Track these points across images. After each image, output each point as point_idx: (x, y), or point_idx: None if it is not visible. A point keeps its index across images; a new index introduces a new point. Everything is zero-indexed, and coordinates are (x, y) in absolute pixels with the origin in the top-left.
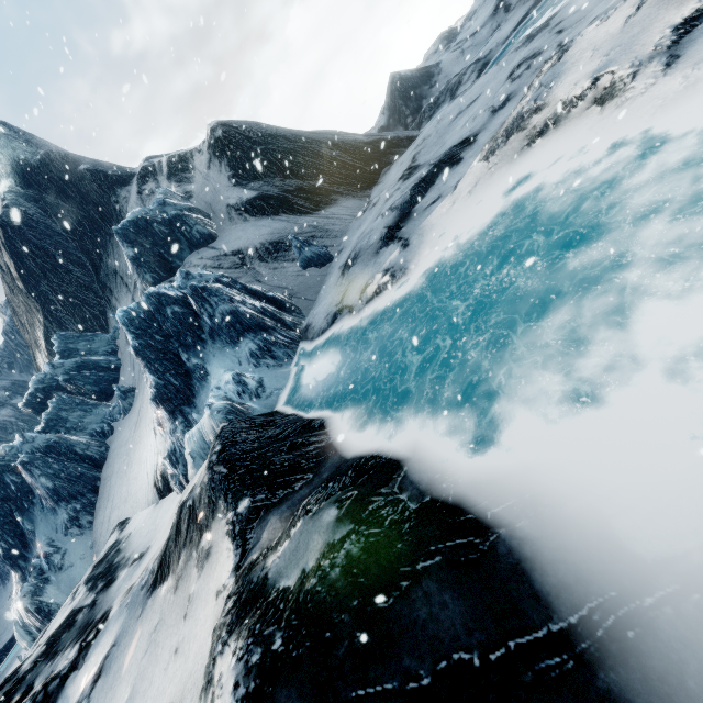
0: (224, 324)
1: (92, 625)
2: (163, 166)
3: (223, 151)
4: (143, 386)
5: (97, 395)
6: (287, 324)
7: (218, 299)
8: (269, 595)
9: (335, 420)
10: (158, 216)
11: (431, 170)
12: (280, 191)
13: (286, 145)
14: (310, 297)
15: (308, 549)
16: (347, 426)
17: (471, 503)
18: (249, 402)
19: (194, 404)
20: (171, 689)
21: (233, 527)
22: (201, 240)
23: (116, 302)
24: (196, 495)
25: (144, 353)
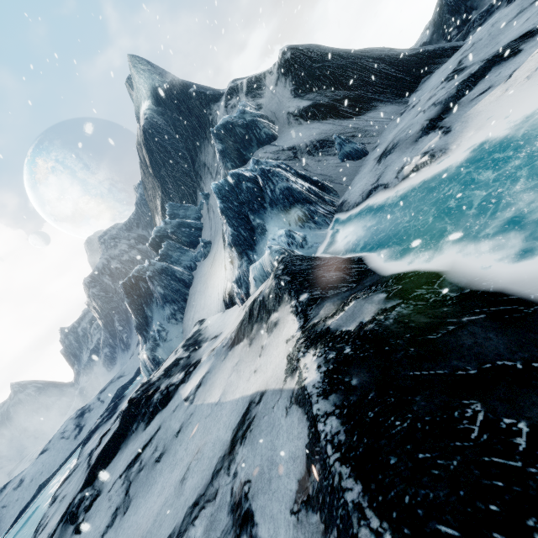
0: (281, 197)
1: (190, 365)
2: (243, 86)
3: (289, 70)
4: (218, 239)
5: (188, 245)
6: (326, 201)
7: (278, 178)
8: (335, 333)
9: (371, 256)
10: (239, 122)
11: (482, 66)
12: (330, 100)
13: (339, 62)
14: (345, 182)
15: (363, 313)
16: (382, 260)
17: (513, 291)
18: (295, 250)
19: (255, 250)
20: (255, 386)
21: (296, 308)
22: (266, 139)
23: (203, 185)
24: (265, 294)
25: (226, 212)
